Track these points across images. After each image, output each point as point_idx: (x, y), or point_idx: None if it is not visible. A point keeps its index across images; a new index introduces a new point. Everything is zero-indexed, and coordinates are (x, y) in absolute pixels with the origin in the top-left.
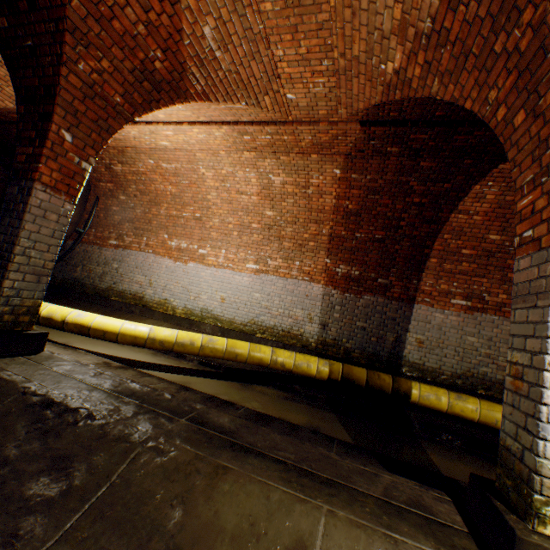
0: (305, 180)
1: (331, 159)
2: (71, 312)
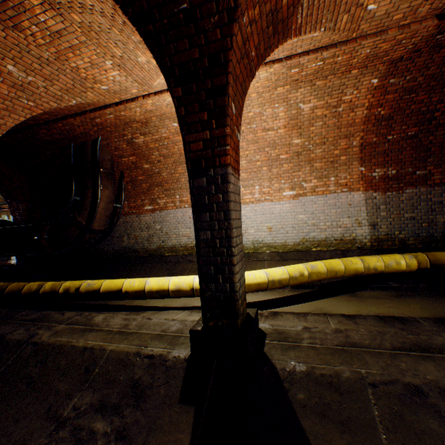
0: (337, 100)
1: (372, 70)
2: (193, 279)
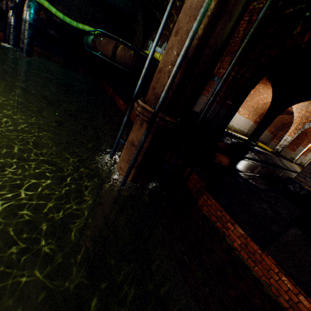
0: None
1: None
2: None
